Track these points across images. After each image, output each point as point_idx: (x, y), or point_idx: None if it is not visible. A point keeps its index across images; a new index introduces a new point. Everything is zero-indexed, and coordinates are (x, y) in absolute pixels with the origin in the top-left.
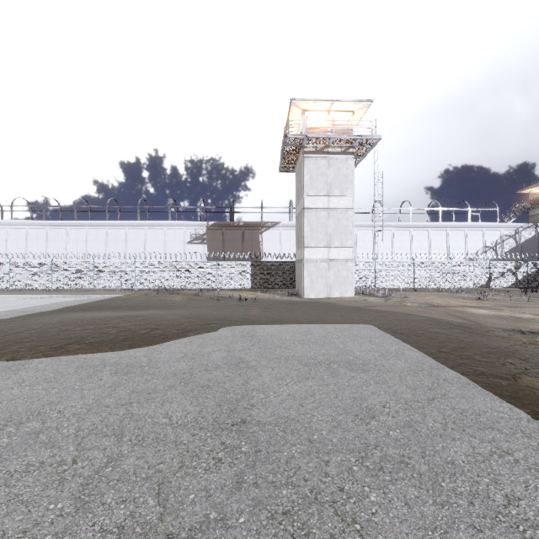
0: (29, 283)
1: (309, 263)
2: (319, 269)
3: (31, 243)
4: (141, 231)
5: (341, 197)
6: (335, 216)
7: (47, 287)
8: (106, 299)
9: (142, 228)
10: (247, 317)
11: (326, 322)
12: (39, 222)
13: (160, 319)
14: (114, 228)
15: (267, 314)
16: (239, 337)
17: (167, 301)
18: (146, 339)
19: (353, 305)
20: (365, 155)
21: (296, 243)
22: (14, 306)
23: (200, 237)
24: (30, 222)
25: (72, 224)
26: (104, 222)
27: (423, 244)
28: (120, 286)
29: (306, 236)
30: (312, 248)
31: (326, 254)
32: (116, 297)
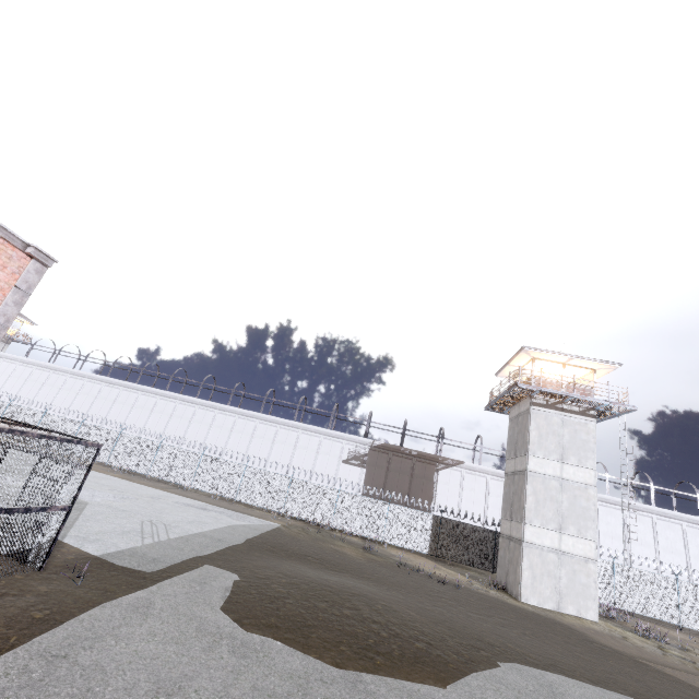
0: (169, 473)
1: (531, 548)
2: (545, 561)
3: (174, 420)
4: (293, 433)
5: (579, 467)
6: (570, 490)
7: (186, 484)
8: (272, 531)
9: (296, 430)
10: (503, 642)
11: (629, 692)
12: (191, 399)
13: (404, 615)
14: (265, 423)
15: (515, 637)
16: (551, 698)
17: (345, 557)
18: (441, 666)
19: (618, 647)
20: (605, 418)
21: (505, 509)
22: (196, 522)
23: (359, 458)
24: (183, 397)
25: (223, 408)
26: (257, 414)
27: (675, 545)
28: (265, 505)
29: (528, 508)
30: (536, 527)
31: (556, 542)
32: (279, 529)
